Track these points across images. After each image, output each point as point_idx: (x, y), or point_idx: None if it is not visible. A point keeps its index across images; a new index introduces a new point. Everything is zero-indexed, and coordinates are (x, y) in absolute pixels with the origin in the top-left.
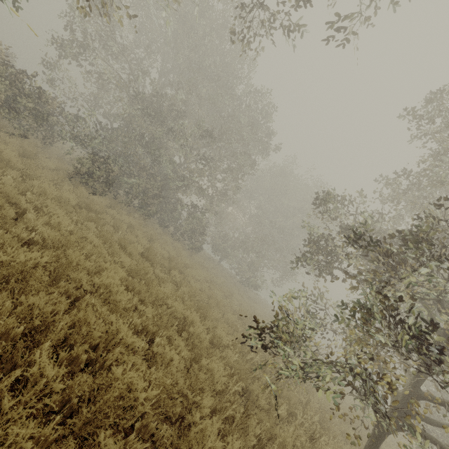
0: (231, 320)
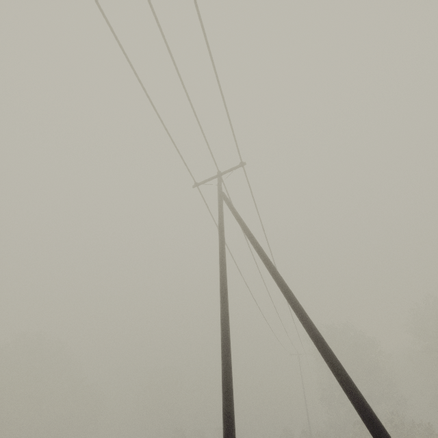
0: None
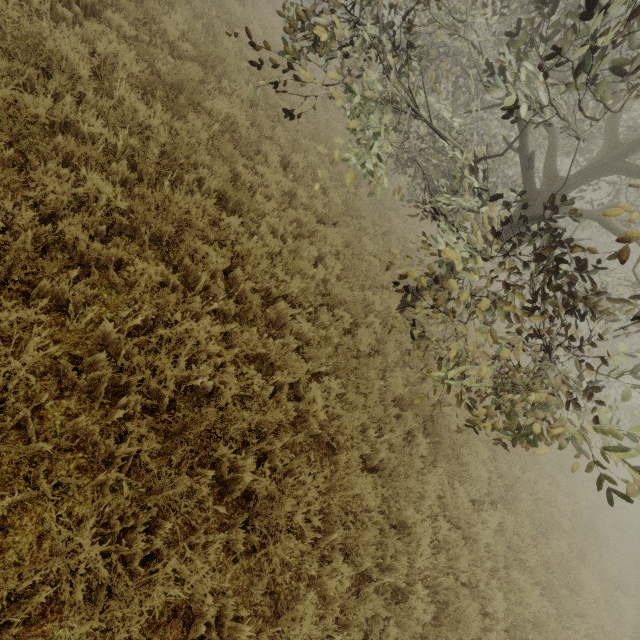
0: None
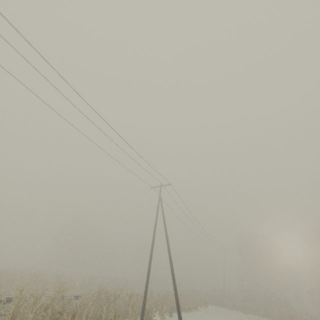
0: None
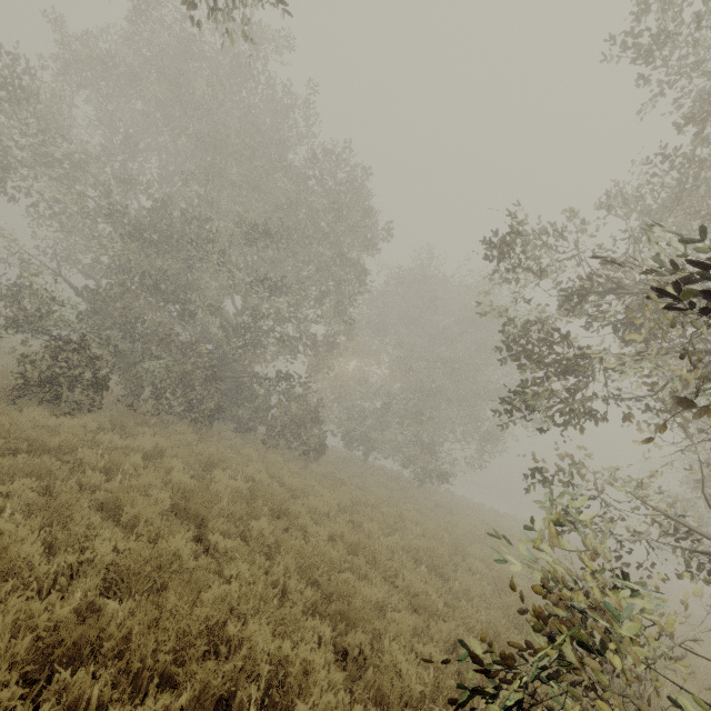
0: (415, 588)
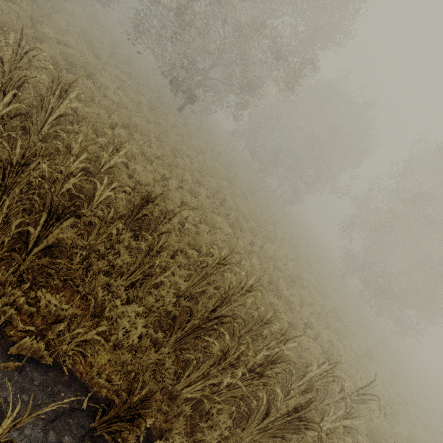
0: None
